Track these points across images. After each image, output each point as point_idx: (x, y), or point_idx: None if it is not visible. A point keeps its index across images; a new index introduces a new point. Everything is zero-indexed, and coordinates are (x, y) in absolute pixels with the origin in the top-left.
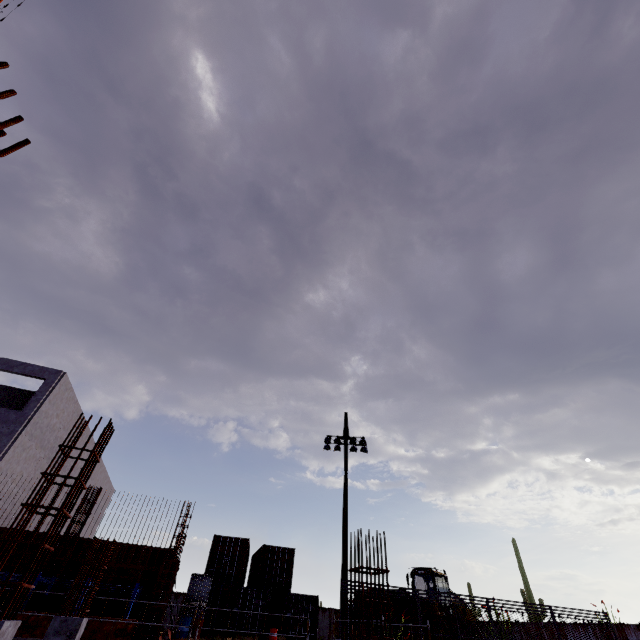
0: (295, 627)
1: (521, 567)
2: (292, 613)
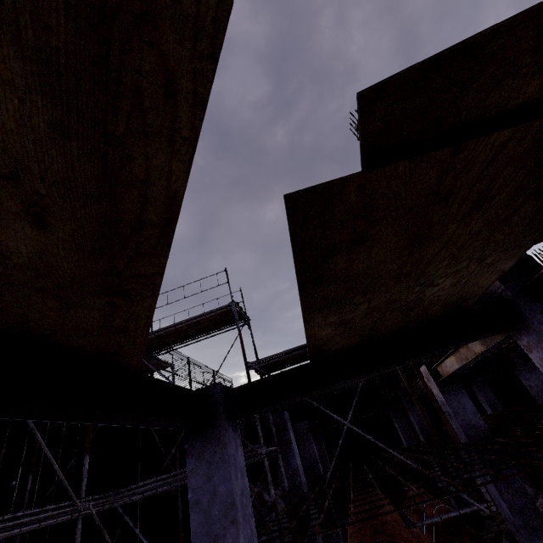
0: None
1: None
2: None
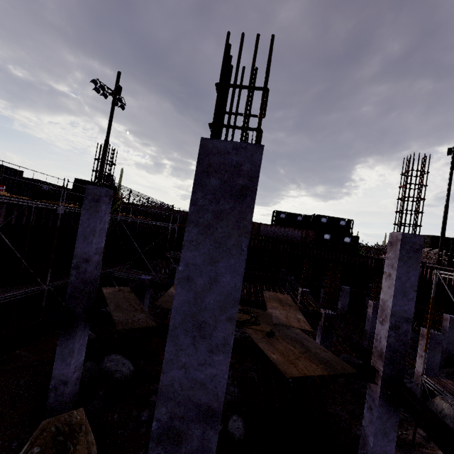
0: (4, 185)
1: (121, 181)
2: (2, 177)
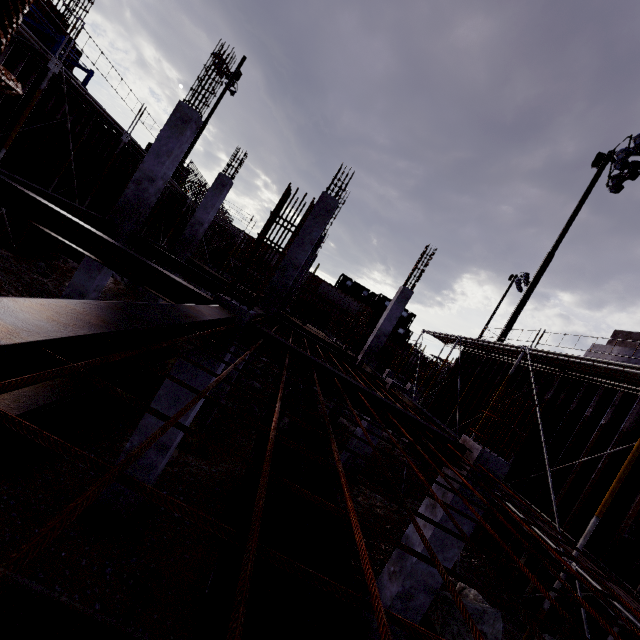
0: None
1: None
2: None
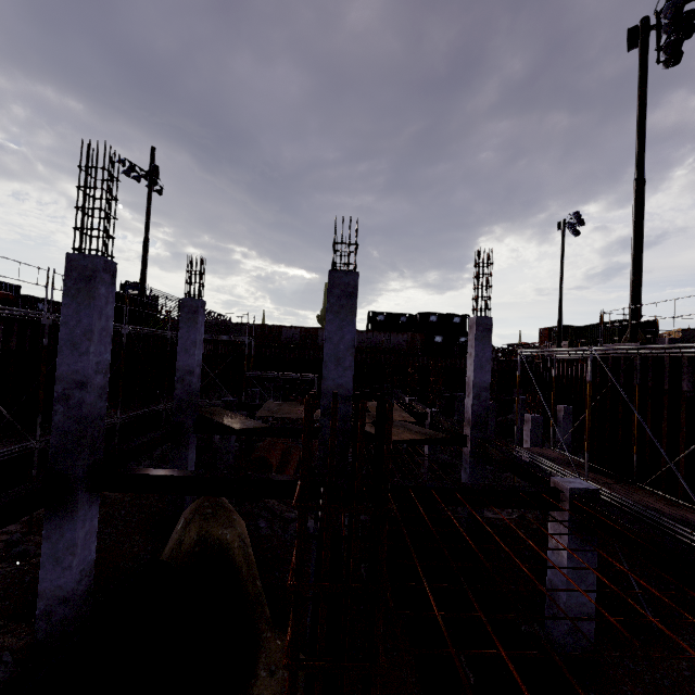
0: None
1: None
2: None
